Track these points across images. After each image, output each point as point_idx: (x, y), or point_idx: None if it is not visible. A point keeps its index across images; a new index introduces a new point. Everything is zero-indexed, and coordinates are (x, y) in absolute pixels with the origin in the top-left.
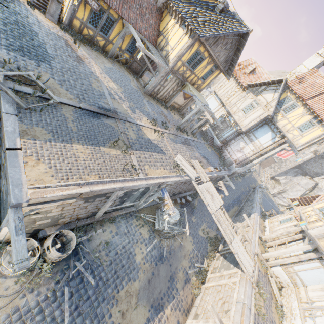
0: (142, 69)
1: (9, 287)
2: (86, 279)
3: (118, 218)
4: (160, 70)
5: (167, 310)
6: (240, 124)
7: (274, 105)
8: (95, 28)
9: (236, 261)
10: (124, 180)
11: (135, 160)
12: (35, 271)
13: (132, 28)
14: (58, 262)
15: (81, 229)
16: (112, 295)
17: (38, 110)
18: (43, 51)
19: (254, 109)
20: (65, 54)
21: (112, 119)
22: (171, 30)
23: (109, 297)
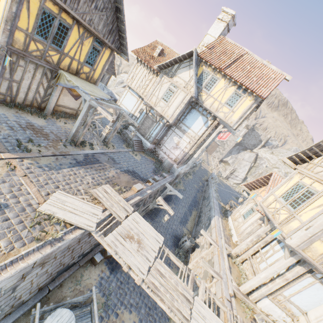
0: None
1: None
2: None
3: None
4: None
5: None
6: (165, 116)
7: (193, 83)
8: None
9: None
10: None
11: None
12: None
13: None
14: None
15: None
16: None
17: None
18: None
19: (174, 94)
20: None
21: None
22: None
23: None
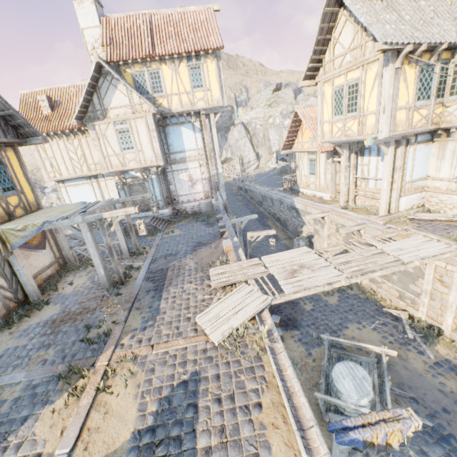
0: None
1: None
2: None
3: None
4: None
5: None
6: (149, 164)
7: (141, 98)
8: None
9: None
10: None
11: None
12: None
13: None
14: None
15: None
16: None
17: None
18: None
19: (132, 131)
20: None
21: None
22: None
23: None
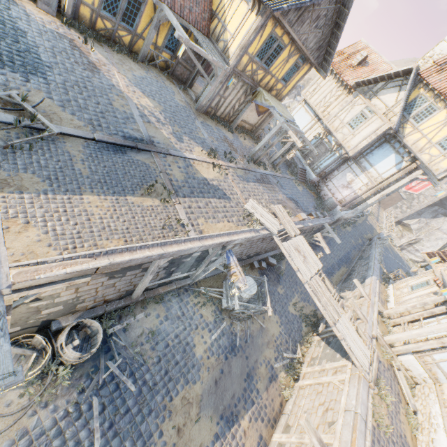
0: (191, 74)
1: (12, 403)
2: (124, 385)
3: (167, 296)
4: (216, 72)
5: (244, 421)
6: (345, 146)
7: (399, 111)
8: (114, 17)
9: (344, 349)
10: (165, 243)
11: (183, 212)
12: (49, 378)
13: (168, 9)
14: (82, 363)
15: (114, 314)
16: (162, 405)
17: (27, 147)
18: (34, 59)
19: (366, 121)
20: (70, 61)
21: (145, 153)
22: (230, 6)
23: (158, 408)
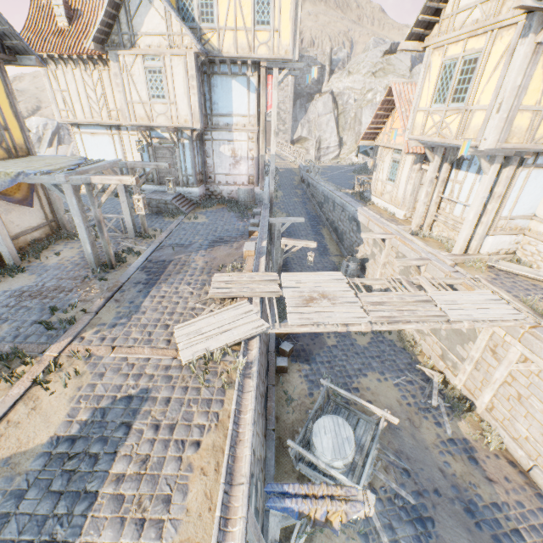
0: None
1: None
2: None
3: None
4: None
5: None
6: (182, 124)
7: (181, 25)
8: None
9: None
10: None
11: None
12: None
13: None
14: None
15: None
16: None
17: None
18: None
19: (165, 73)
20: None
21: None
22: None
23: None
